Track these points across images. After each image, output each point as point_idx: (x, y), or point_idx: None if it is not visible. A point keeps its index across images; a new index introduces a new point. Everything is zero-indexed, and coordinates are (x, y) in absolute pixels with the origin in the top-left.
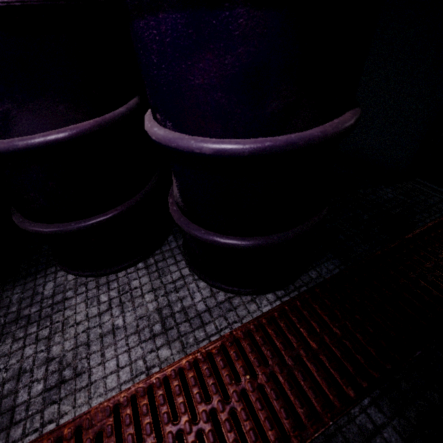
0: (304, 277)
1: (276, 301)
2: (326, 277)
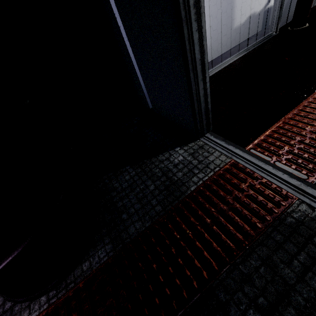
0: (77, 270)
1: (45, 304)
2: (93, 269)
